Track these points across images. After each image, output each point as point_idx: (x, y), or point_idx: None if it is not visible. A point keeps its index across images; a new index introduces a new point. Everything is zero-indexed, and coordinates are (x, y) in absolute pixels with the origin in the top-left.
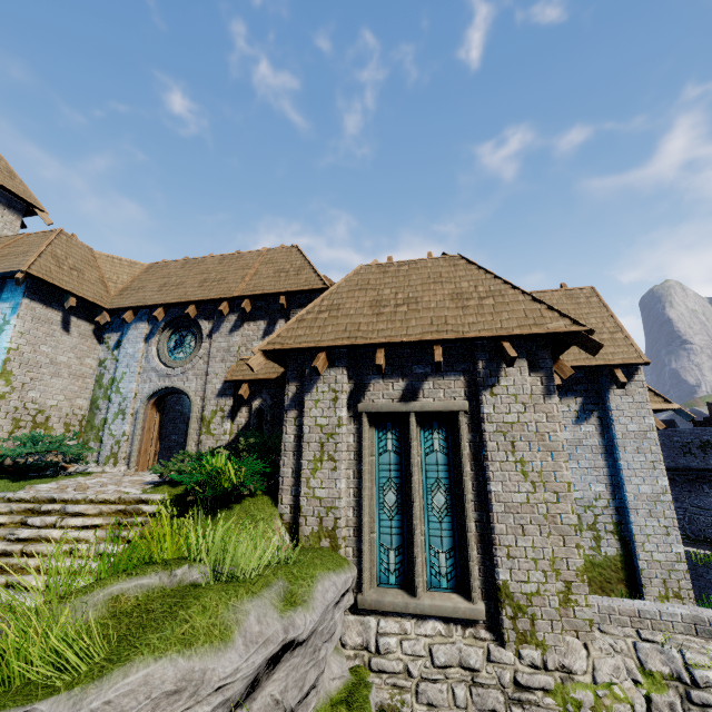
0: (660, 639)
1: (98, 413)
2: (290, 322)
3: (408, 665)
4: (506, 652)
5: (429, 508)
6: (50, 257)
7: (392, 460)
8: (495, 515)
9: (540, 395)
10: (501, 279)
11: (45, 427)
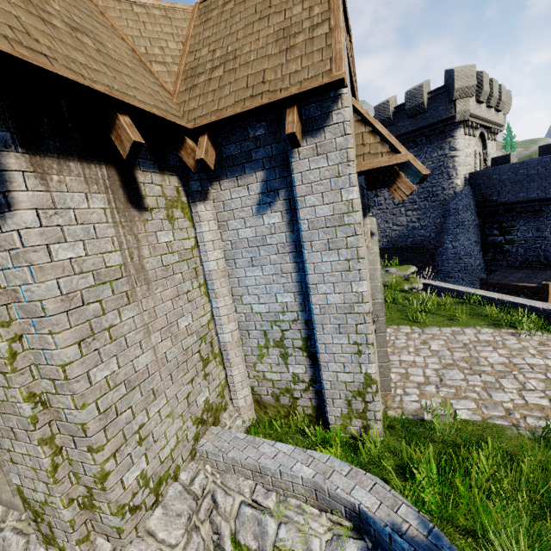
0: (268, 504)
1: None
2: None
3: None
4: (38, 549)
5: None
6: None
7: None
8: None
9: None
10: None
11: None
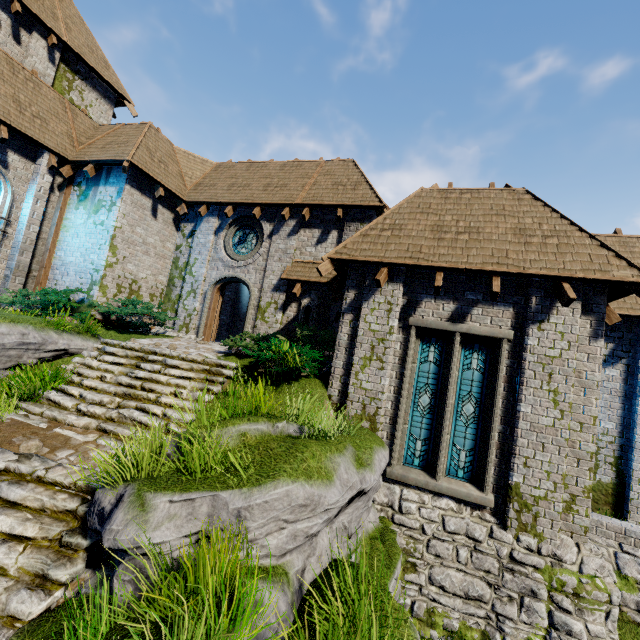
0: None
1: (174, 289)
2: (355, 235)
3: (424, 526)
4: (507, 534)
5: (458, 414)
6: (145, 149)
7: (431, 369)
8: (520, 431)
9: (586, 337)
10: (567, 220)
11: (137, 295)
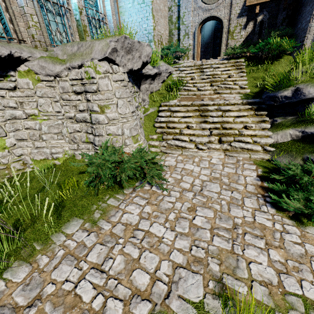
0: None
1: (173, 37)
2: None
3: None
4: None
5: None
6: None
7: None
8: None
9: None
10: None
11: (162, 44)
